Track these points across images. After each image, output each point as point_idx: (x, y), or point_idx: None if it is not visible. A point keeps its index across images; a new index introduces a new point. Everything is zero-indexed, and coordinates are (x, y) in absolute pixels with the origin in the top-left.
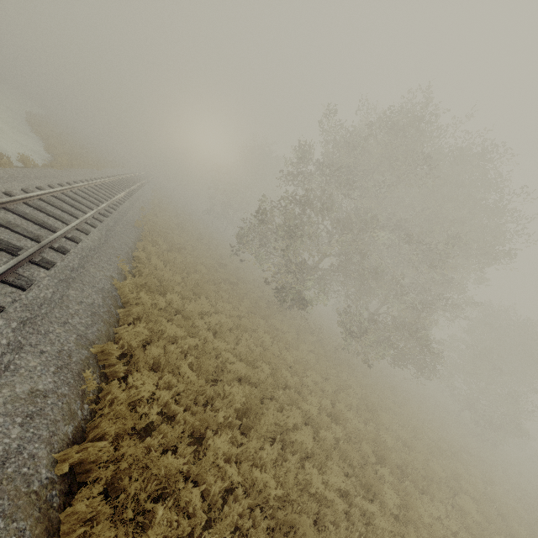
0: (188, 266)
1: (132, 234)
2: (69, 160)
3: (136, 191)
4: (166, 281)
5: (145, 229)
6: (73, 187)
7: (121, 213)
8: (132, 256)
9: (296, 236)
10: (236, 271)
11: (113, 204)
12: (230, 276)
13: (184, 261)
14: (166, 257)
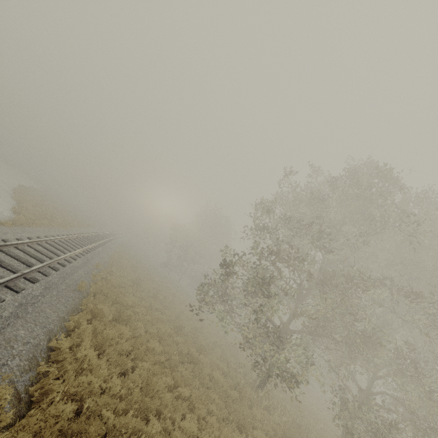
0: (137, 345)
1: (66, 303)
2: (34, 220)
3: (98, 247)
4: (94, 392)
5: (92, 291)
6: (6, 245)
7: (64, 273)
8: (45, 349)
9: (274, 298)
10: (194, 335)
11: (58, 263)
12: (189, 346)
13: (132, 335)
14: (105, 337)
